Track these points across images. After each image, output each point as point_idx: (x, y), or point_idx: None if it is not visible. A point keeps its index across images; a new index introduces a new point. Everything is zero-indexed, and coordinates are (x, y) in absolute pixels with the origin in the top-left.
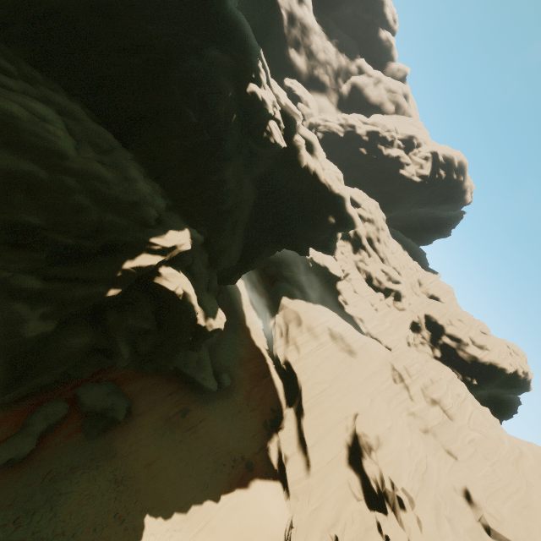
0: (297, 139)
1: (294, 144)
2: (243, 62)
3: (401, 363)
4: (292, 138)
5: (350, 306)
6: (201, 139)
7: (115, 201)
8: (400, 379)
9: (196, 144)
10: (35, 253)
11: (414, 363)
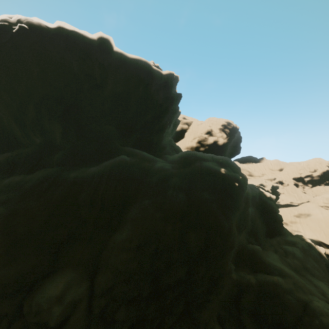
0: (265, 189)
1: (266, 190)
2: (260, 192)
3: (320, 203)
4: (265, 190)
5: (281, 202)
6: (273, 216)
7: (307, 248)
8: (327, 207)
9: (274, 218)
10: (328, 270)
11: (323, 199)
